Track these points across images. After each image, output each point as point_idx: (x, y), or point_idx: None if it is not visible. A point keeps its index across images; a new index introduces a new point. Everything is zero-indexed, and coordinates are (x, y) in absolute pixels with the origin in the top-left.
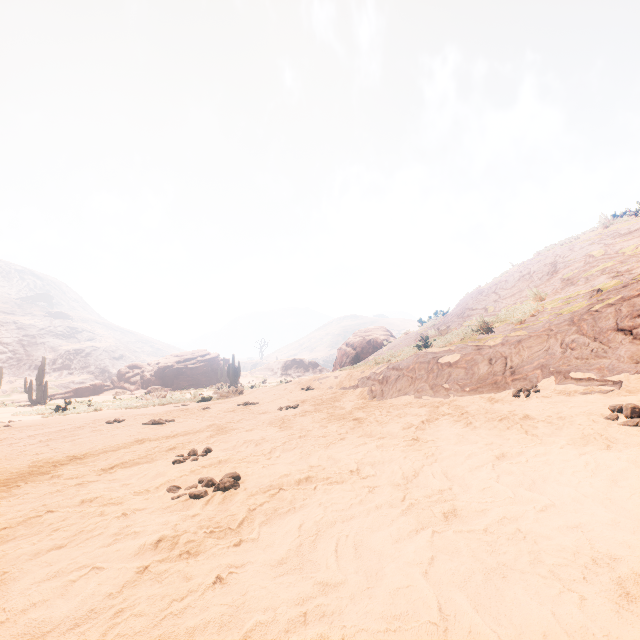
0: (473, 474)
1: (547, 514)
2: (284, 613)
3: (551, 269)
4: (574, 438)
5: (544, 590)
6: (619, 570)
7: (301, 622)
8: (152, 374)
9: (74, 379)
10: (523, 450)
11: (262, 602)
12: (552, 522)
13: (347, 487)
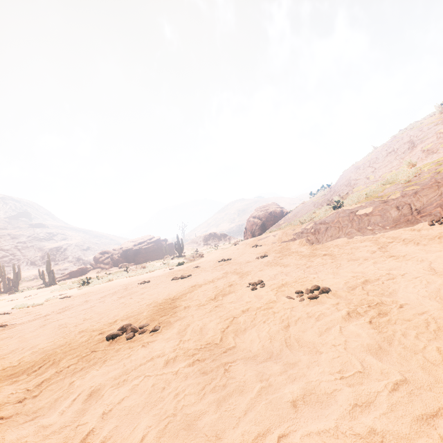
0: None
1: None
2: None
3: (410, 145)
4: None
5: None
6: None
7: None
8: (119, 256)
9: (60, 267)
10: None
11: None
12: None
13: (404, 279)
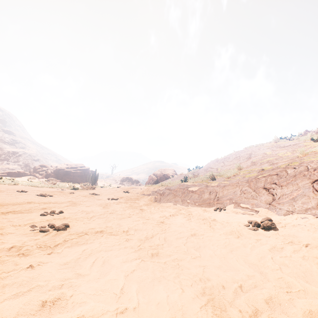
0: (176, 240)
1: (195, 260)
2: (52, 283)
3: (248, 156)
4: (227, 231)
5: (171, 287)
6: (207, 284)
7: (59, 287)
8: (52, 171)
9: (9, 167)
10: (204, 233)
11: (45, 278)
12: (194, 263)
13: (117, 237)
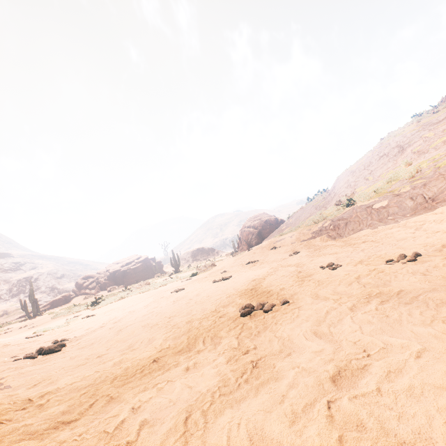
0: None
1: None
2: None
3: (400, 149)
4: None
5: None
6: None
7: None
8: (106, 279)
9: None
10: None
11: None
12: None
13: None
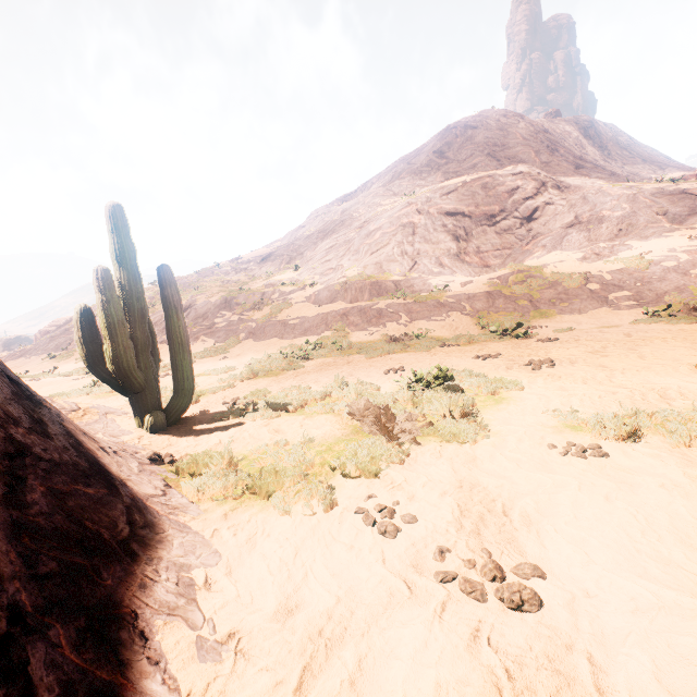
0: None
1: None
2: None
3: None
4: None
5: None
6: None
7: None
8: None
9: None
10: None
11: None
12: None
13: None
